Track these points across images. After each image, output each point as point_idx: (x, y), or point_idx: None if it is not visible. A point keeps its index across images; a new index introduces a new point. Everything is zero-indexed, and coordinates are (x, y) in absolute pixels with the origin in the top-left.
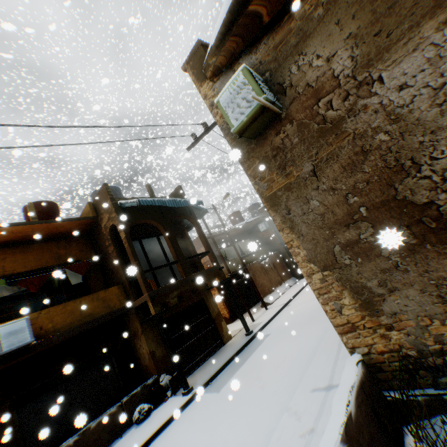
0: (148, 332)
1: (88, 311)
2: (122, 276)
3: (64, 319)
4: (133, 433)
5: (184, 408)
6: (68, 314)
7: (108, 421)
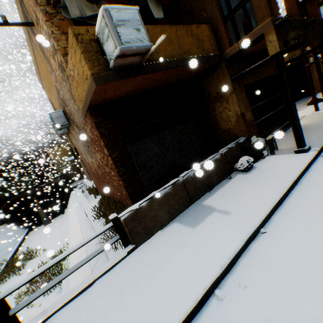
0: (238, 93)
1: (184, 47)
2: (212, 12)
3: (164, 47)
4: (250, 178)
5: (312, 163)
6: (166, 42)
7: (215, 166)
